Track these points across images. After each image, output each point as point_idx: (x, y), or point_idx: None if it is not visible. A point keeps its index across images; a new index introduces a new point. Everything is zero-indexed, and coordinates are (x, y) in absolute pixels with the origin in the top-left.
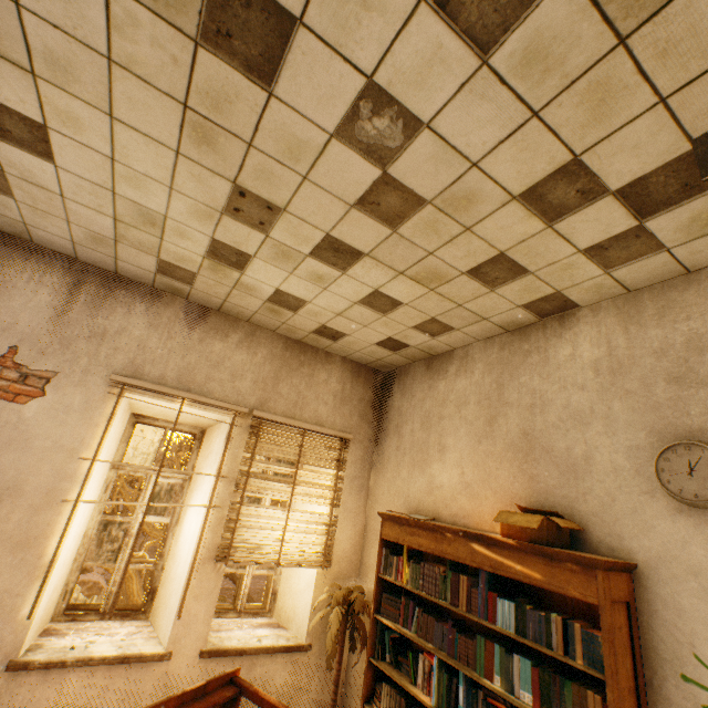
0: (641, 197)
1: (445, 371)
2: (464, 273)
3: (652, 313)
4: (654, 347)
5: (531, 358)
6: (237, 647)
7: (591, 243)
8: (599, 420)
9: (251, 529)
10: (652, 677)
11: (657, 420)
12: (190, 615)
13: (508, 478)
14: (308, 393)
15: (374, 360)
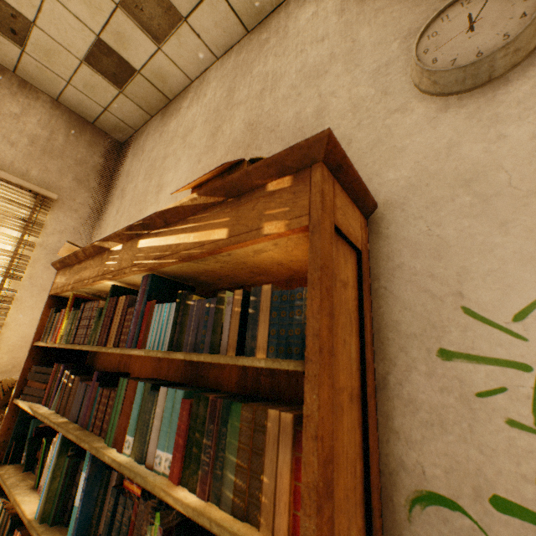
0: None
1: (179, 109)
2: None
3: None
4: None
5: (269, 44)
6: None
7: None
8: (339, 61)
9: None
10: (388, 373)
11: (418, 17)
12: None
13: None
14: None
15: (100, 110)
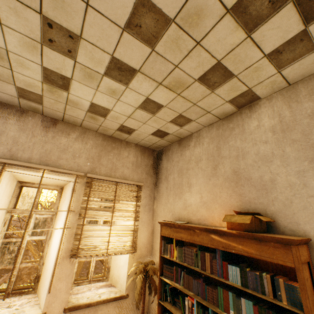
0: (310, 3)
1: (188, 145)
2: (196, 80)
3: (305, 94)
4: (308, 113)
5: (235, 131)
6: (86, 303)
7: (273, 49)
8: (277, 159)
9: (90, 238)
10: None
11: None
12: (56, 290)
13: (227, 197)
14: (117, 163)
15: (152, 144)
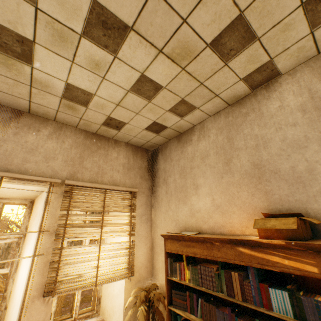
0: None
1: (190, 140)
2: (208, 45)
3: None
4: None
5: (250, 117)
6: None
7: None
8: (314, 143)
9: (72, 264)
10: None
11: None
12: None
13: (248, 196)
14: (105, 166)
15: (145, 142)
